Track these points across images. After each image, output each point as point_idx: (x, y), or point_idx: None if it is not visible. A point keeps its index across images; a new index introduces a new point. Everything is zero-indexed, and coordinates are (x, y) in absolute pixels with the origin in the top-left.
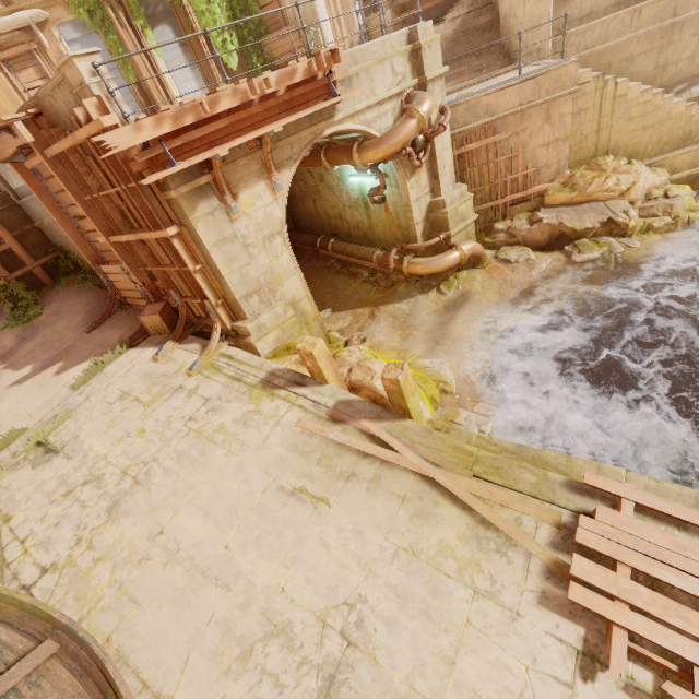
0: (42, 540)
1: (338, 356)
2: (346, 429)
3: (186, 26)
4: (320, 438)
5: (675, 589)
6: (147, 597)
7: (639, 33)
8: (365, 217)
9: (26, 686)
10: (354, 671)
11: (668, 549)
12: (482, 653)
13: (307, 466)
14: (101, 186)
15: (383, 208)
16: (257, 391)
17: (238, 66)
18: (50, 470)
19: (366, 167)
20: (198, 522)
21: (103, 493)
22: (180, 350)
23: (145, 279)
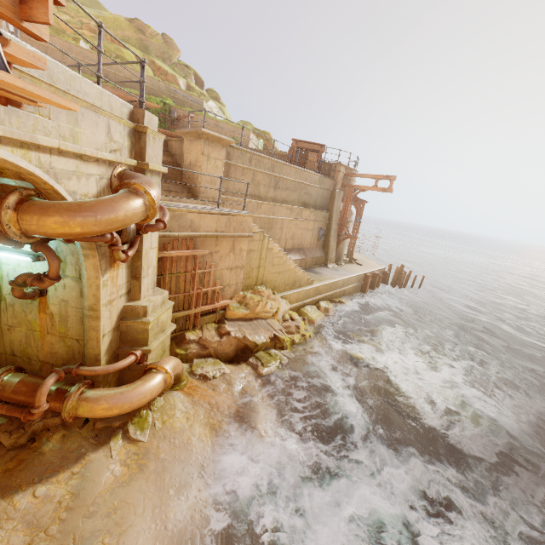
0: None
1: None
2: None
3: None
4: None
5: None
6: None
7: (261, 216)
8: None
9: None
10: None
11: None
12: None
13: None
14: None
15: (37, 304)
16: None
17: None
18: None
19: (28, 239)
20: None
21: None
22: None
23: None
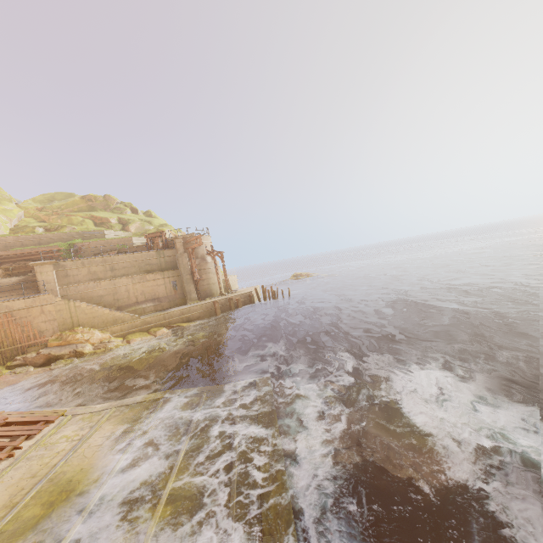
0: None
1: None
2: None
3: None
4: None
5: None
6: None
7: (101, 289)
8: None
9: None
10: None
11: None
12: None
13: None
14: None
15: None
16: None
17: None
18: None
19: None
20: None
21: None
22: None
23: None
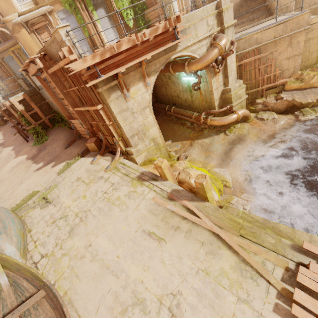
0: (42, 242)
1: (173, 166)
2: (176, 204)
3: (110, 8)
4: (163, 207)
5: None
6: (83, 275)
7: None
8: (189, 97)
9: (32, 308)
10: None
11: None
12: None
13: (156, 221)
14: (70, 86)
15: (199, 92)
16: (135, 181)
17: (133, 25)
18: (47, 210)
19: (191, 73)
20: (106, 242)
21: (67, 223)
22: (102, 159)
23: (89, 126)
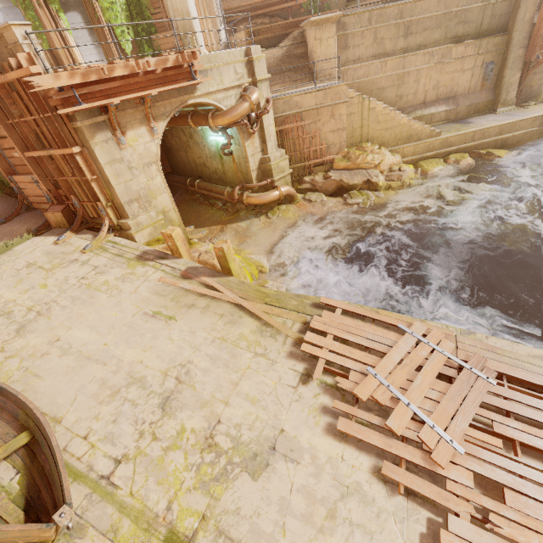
0: None
1: (192, 247)
2: (192, 282)
3: (93, 16)
4: (174, 287)
5: (353, 345)
6: (47, 373)
7: (386, 75)
8: (220, 165)
9: None
10: (181, 393)
11: (352, 327)
12: (254, 379)
13: (164, 302)
14: (21, 114)
15: (232, 159)
16: (133, 262)
17: (133, 51)
18: None
19: (218, 129)
20: (86, 333)
21: (12, 321)
22: (77, 238)
23: (51, 187)
